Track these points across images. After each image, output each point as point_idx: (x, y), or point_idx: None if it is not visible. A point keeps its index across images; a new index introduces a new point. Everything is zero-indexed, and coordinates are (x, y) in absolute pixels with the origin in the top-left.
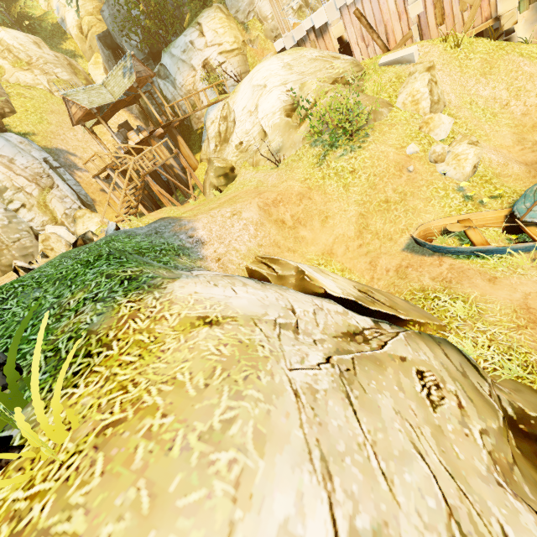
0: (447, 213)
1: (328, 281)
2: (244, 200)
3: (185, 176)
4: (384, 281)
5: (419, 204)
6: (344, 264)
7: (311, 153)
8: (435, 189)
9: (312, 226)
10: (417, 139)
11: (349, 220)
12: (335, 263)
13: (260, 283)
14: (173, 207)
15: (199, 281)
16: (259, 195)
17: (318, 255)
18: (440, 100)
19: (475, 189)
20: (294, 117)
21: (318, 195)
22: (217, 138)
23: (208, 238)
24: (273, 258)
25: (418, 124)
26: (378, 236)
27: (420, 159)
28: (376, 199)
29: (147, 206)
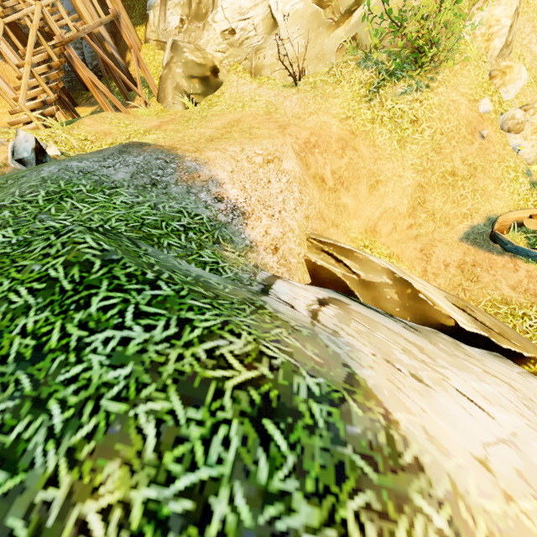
0: (516, 202)
1: (430, 295)
2: (271, 136)
3: (122, 61)
4: (445, 279)
5: (489, 185)
6: (390, 248)
7: (358, 77)
8: (506, 167)
9: (357, 191)
10: (489, 93)
11: (404, 190)
12: (379, 246)
13: (411, 329)
14: (119, 115)
15: (384, 370)
16: (283, 128)
17: (361, 233)
18: (511, 43)
19: (536, 174)
20: (330, 8)
21: (365, 147)
22: (185, 9)
23: (248, 205)
24: (343, 248)
25: (487, 71)
26: (434, 217)
27: (492, 122)
28: (440, 167)
29: (66, 102)
